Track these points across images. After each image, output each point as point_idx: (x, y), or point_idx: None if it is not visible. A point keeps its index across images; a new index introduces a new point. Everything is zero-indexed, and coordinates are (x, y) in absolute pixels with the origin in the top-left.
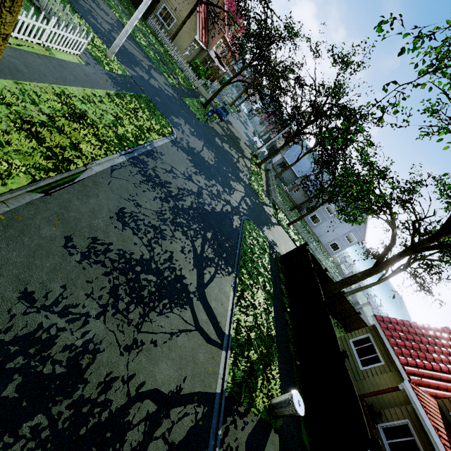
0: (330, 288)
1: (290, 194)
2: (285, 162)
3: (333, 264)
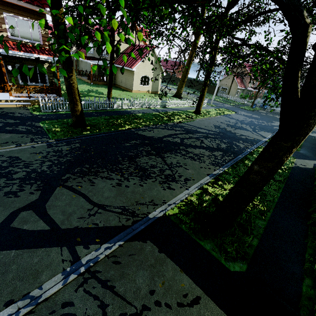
0: None
1: None
2: None
3: None
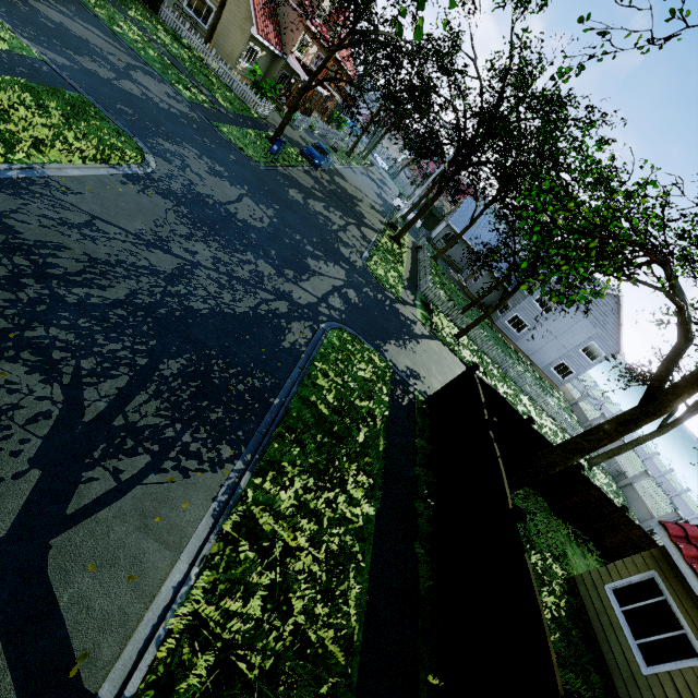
0: (541, 463)
1: (467, 285)
2: (453, 233)
3: (564, 403)
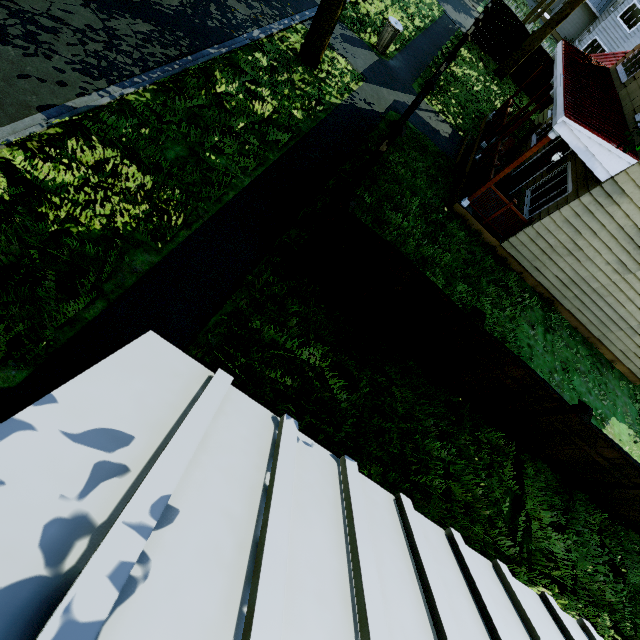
0: (527, 43)
1: None
2: None
3: None
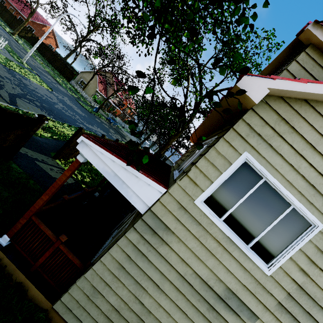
0: None
1: None
2: (165, 156)
3: None
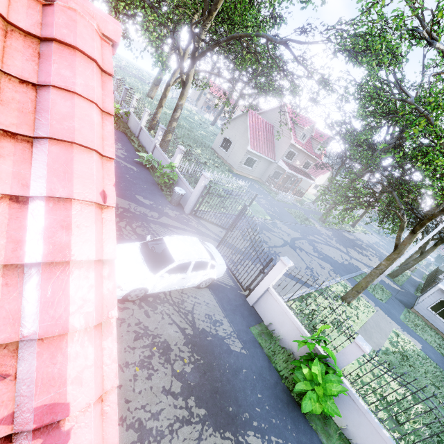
0: None
1: None
2: None
3: None
